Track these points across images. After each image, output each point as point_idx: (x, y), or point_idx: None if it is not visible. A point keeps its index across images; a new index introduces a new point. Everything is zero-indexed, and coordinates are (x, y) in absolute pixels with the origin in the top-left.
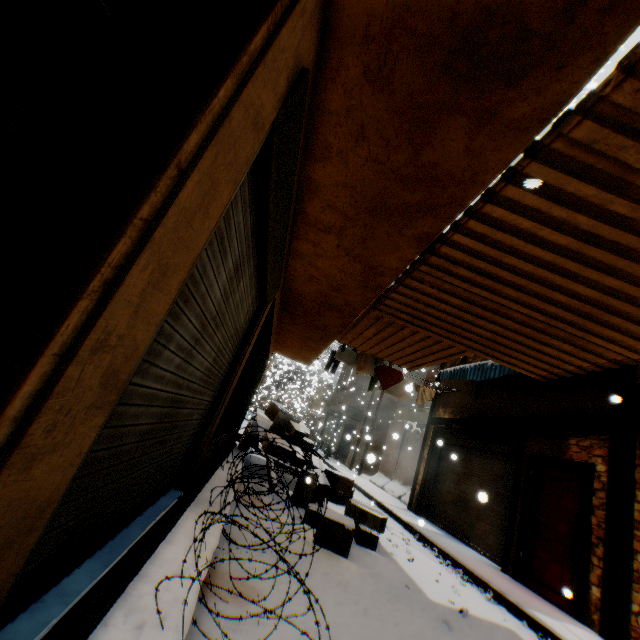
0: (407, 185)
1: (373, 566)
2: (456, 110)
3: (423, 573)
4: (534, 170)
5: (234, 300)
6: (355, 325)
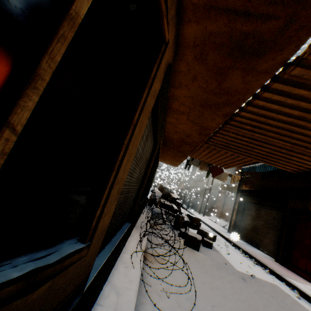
0: (216, 95)
1: (210, 255)
2: (235, 68)
3: (234, 259)
4: (276, 86)
5: (145, 149)
6: (197, 150)
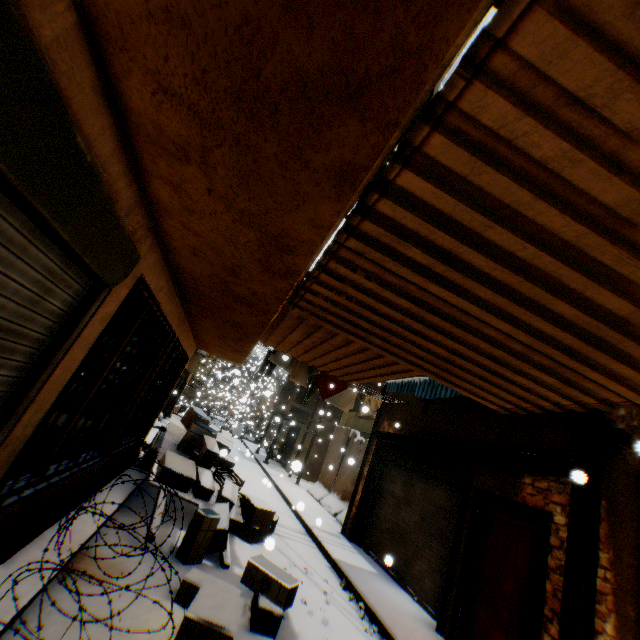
0: (291, 3)
1: None
2: None
3: None
4: None
5: None
6: (277, 325)
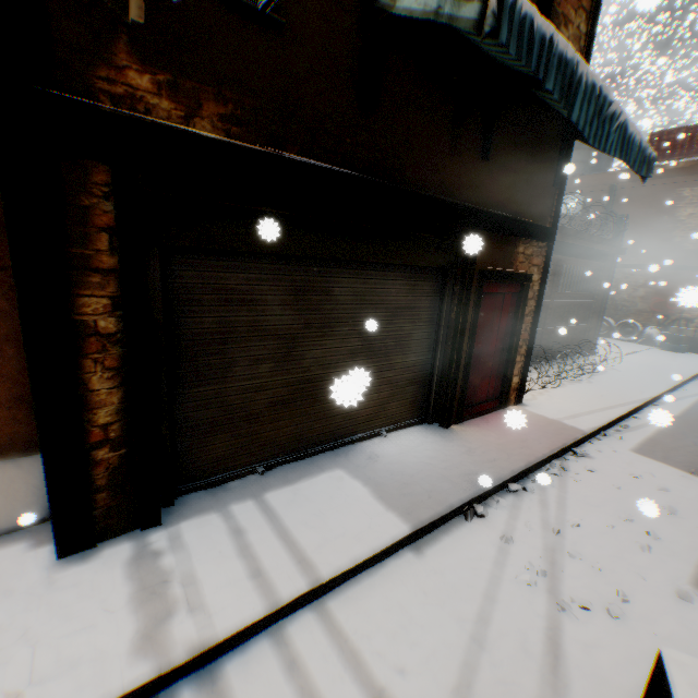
0: None
1: None
2: None
3: (679, 499)
4: None
5: None
6: None
